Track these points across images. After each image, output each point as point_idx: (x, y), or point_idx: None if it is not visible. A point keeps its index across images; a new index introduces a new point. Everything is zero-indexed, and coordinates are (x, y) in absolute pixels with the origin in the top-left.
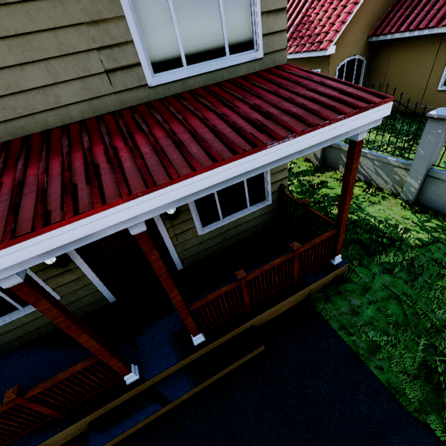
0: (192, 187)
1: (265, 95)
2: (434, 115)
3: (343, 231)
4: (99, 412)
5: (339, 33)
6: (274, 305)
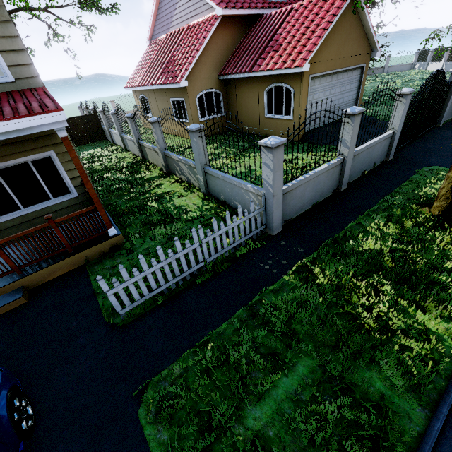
0: None
1: None
2: (189, 128)
3: (101, 207)
4: None
5: (188, 71)
6: (43, 268)
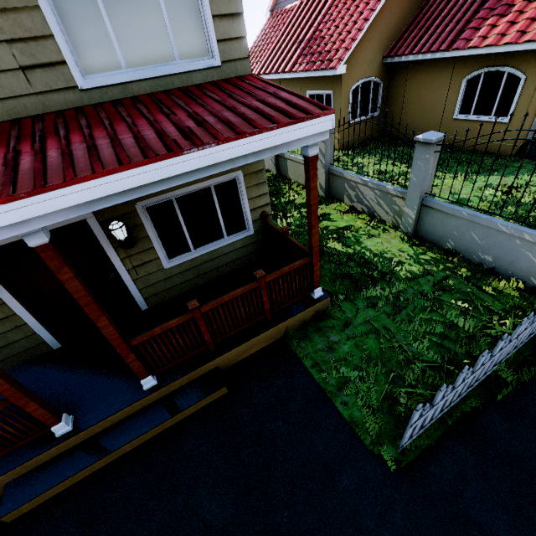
0: (94, 191)
1: (211, 104)
2: (420, 139)
3: (318, 259)
4: (18, 471)
5: (349, 51)
6: (241, 343)
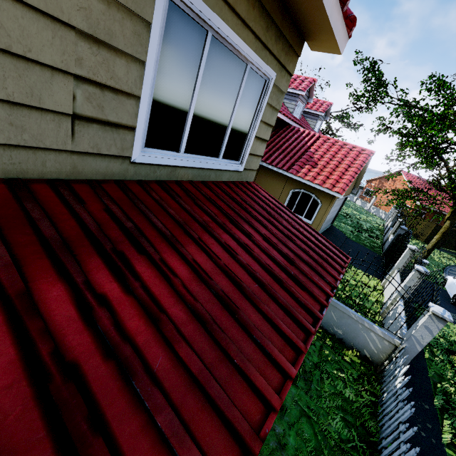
0: None
1: (265, 223)
2: None
3: None
4: None
5: None
6: None
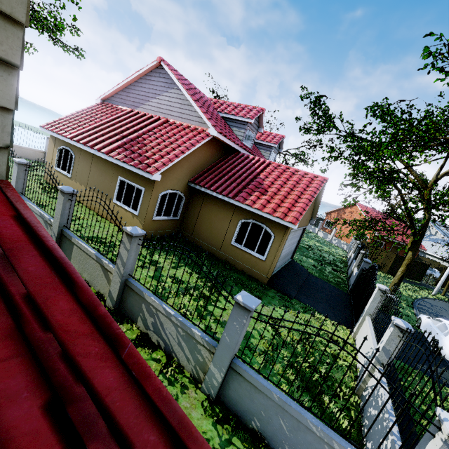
0: None
1: None
2: (241, 301)
3: None
4: None
5: (166, 166)
6: None
